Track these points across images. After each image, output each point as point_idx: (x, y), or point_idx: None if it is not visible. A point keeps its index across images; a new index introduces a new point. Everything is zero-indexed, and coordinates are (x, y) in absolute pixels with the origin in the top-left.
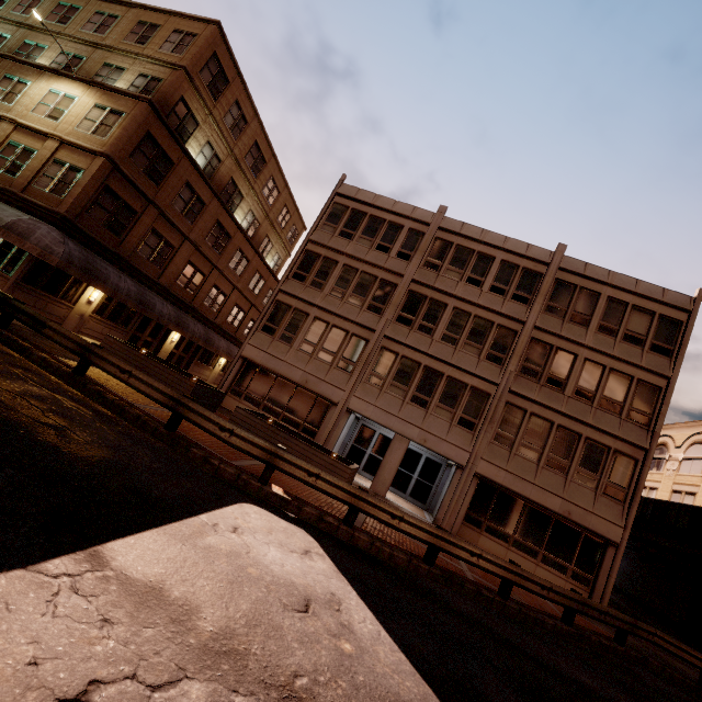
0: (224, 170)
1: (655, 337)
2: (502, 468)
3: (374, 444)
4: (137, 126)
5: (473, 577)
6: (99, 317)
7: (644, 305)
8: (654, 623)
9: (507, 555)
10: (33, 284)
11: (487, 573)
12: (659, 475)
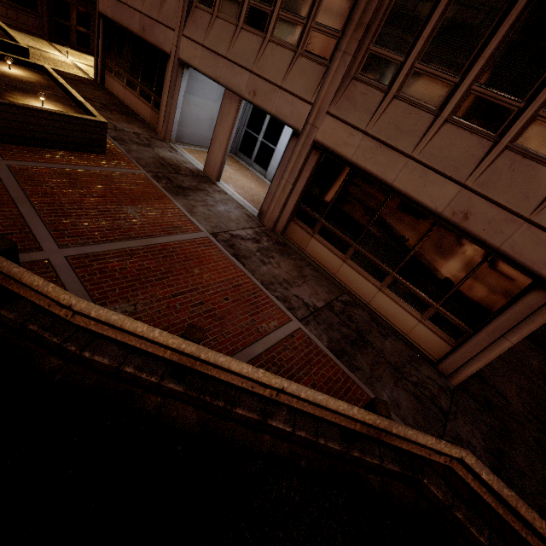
0: None
1: None
2: (358, 129)
3: (266, 128)
4: None
5: (31, 261)
6: None
7: None
8: None
9: (340, 269)
10: None
11: None
12: None
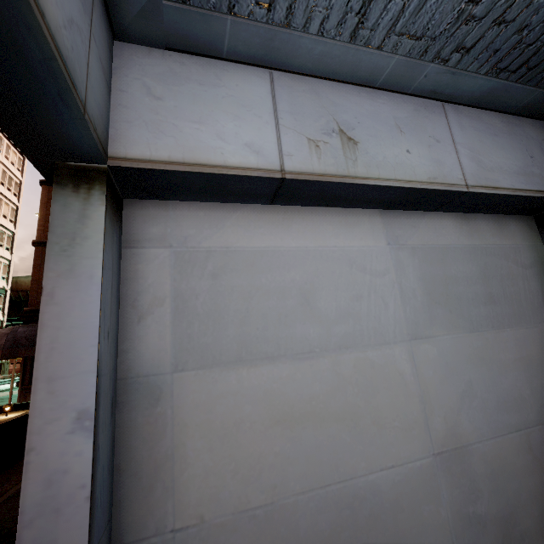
0: None
1: None
2: None
3: None
4: (46, 206)
5: None
6: None
7: None
8: None
9: None
10: None
11: None
12: None
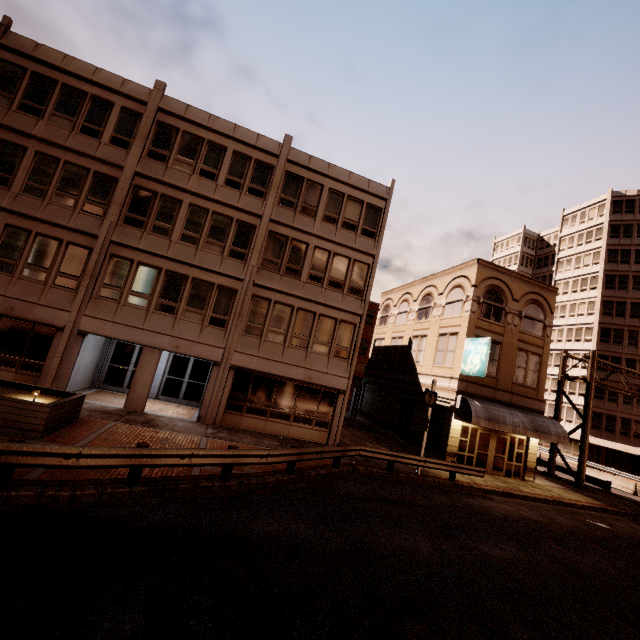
0: None
1: (364, 223)
2: (255, 356)
3: (136, 360)
4: None
5: (200, 471)
6: None
7: (356, 195)
8: (382, 430)
9: (266, 426)
10: None
11: (204, 466)
12: (386, 328)
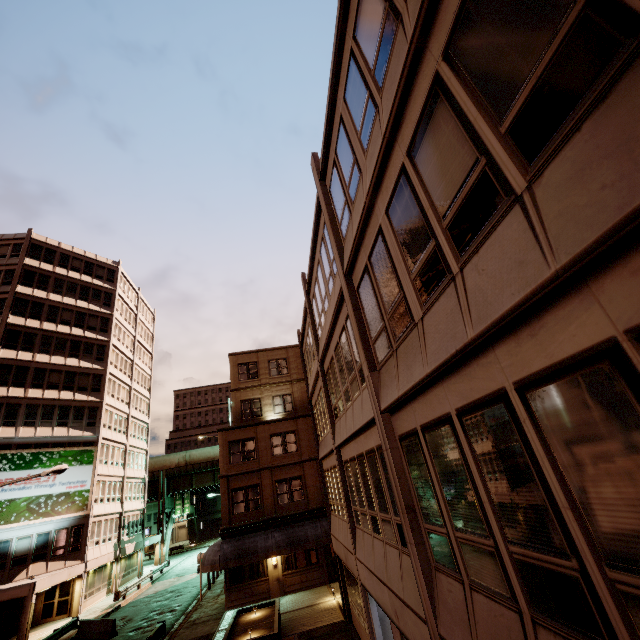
0: (298, 394)
1: None
2: None
3: None
4: (222, 447)
5: None
6: (290, 571)
7: (355, 1)
8: None
9: None
10: (237, 582)
11: None
12: None
